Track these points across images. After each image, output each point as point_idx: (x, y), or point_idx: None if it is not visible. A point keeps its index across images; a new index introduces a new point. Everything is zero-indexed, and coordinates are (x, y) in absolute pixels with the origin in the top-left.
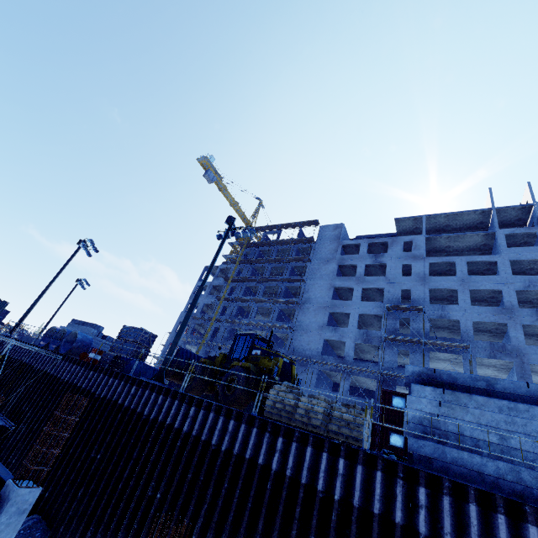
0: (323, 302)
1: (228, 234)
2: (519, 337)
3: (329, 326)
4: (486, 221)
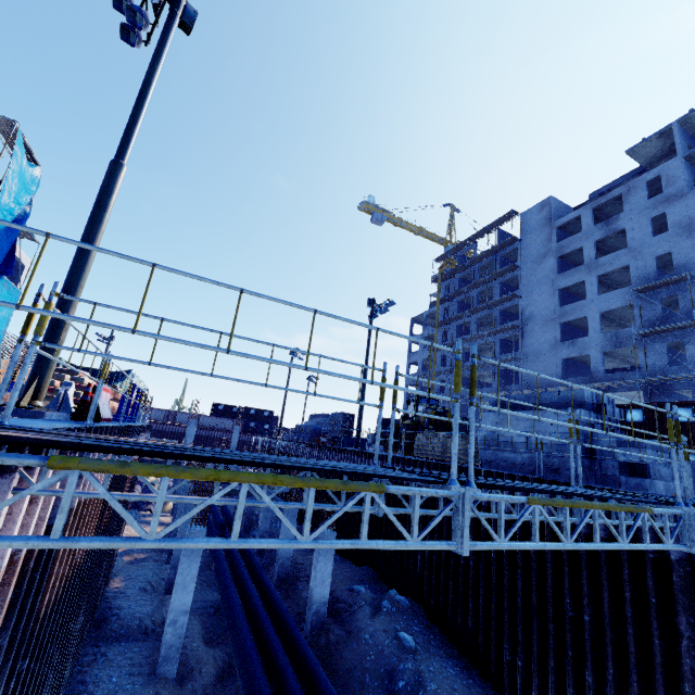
0: (548, 314)
1: (372, 316)
2: None
3: (563, 342)
4: None
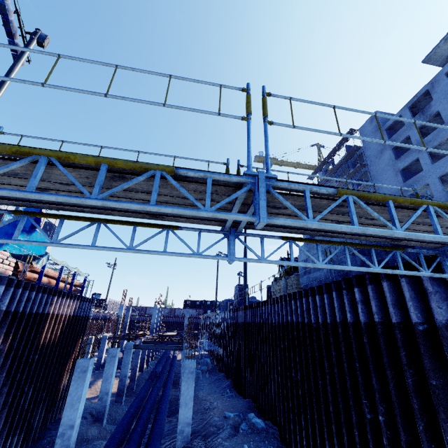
0: (396, 190)
1: None
2: None
3: None
4: None
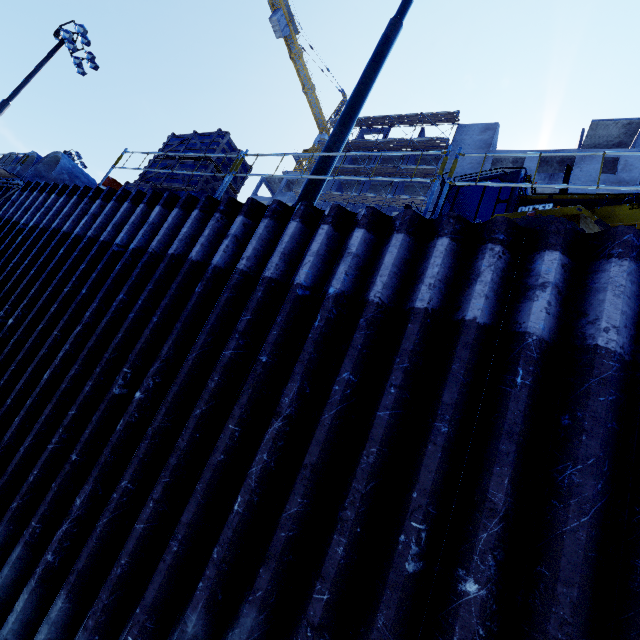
0: None
1: None
2: None
3: None
4: None
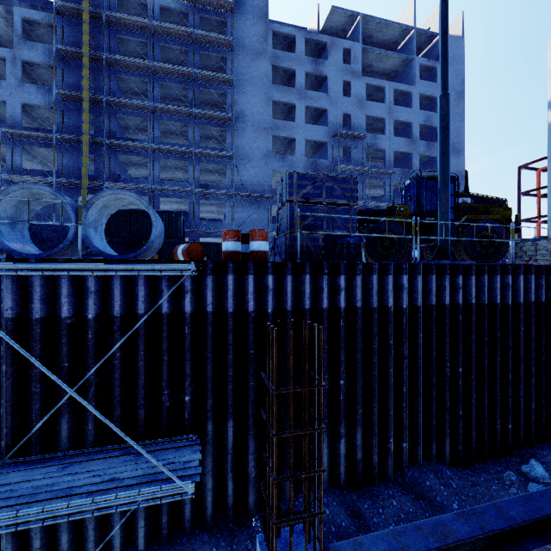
0: (262, 121)
1: None
2: (417, 164)
3: (275, 154)
4: (399, 42)
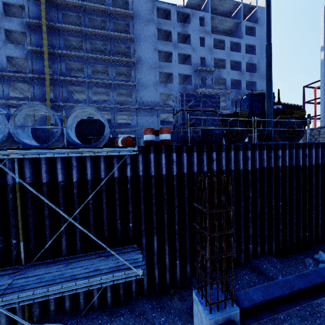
0: (152, 63)
1: None
2: (244, 87)
3: (161, 83)
4: (233, 12)
